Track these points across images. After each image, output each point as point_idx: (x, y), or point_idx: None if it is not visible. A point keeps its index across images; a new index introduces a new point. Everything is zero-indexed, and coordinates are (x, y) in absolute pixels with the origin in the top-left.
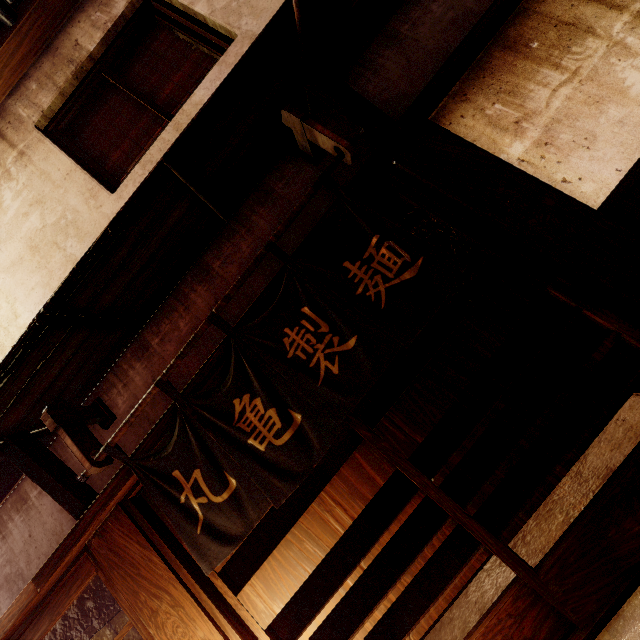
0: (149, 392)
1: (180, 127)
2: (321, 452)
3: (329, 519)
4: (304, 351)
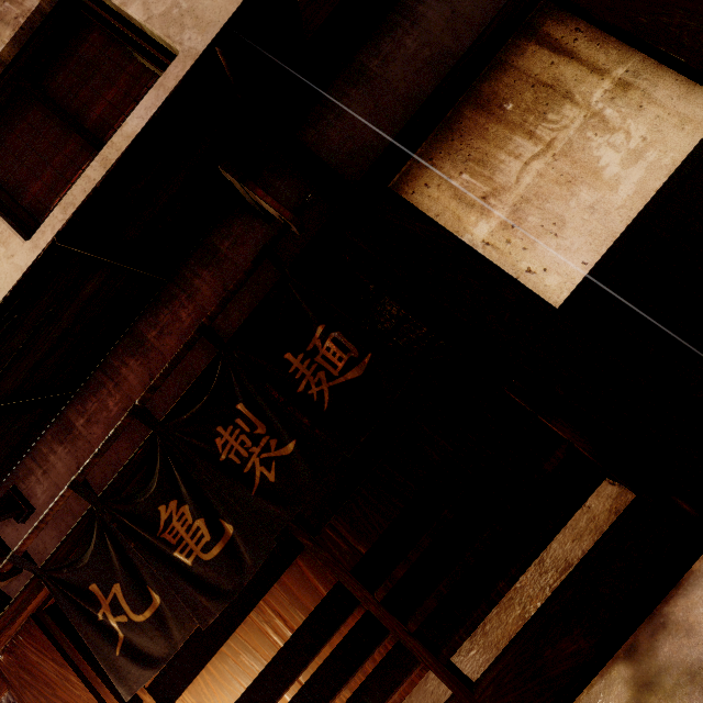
0: (62, 495)
1: (109, 164)
2: (253, 569)
3: (268, 631)
4: (238, 454)
